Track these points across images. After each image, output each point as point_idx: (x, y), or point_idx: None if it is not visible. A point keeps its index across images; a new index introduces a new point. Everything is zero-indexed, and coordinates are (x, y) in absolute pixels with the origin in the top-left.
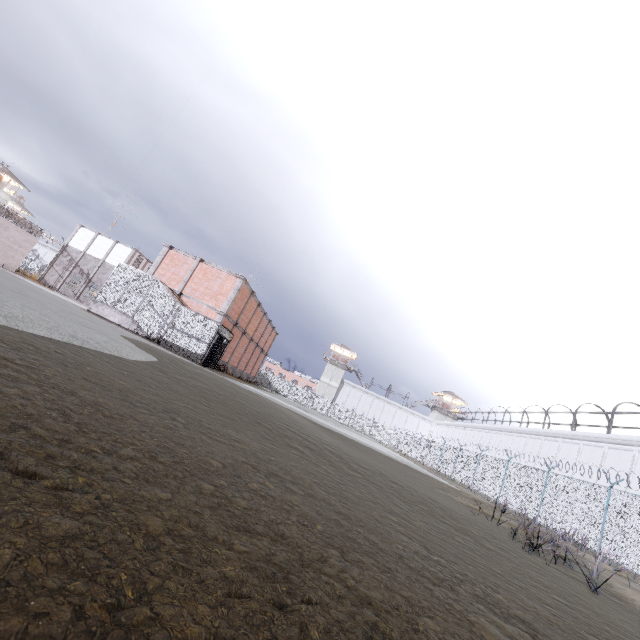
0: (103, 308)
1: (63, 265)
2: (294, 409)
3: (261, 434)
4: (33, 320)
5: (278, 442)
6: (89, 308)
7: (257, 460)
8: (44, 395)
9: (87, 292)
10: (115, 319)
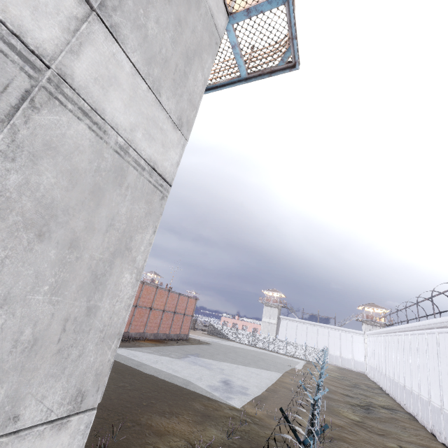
0: None
1: None
2: (135, 362)
3: None
4: None
5: None
6: None
7: None
8: None
9: None
10: None
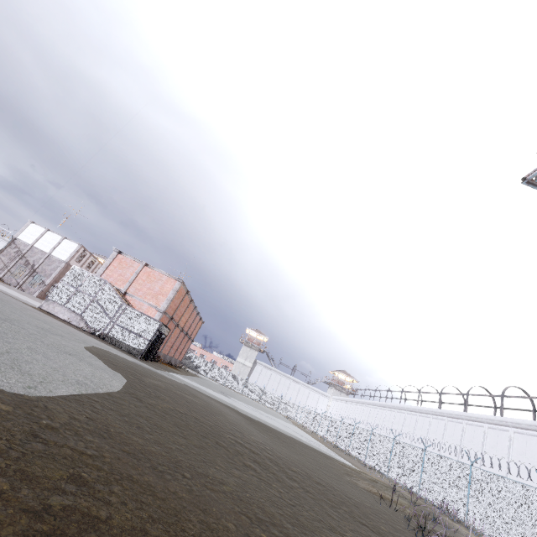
0: (54, 306)
1: (9, 256)
2: (222, 400)
3: (224, 458)
4: (52, 375)
5: (237, 464)
6: (40, 306)
7: (243, 503)
8: (126, 492)
9: (30, 281)
10: (64, 316)
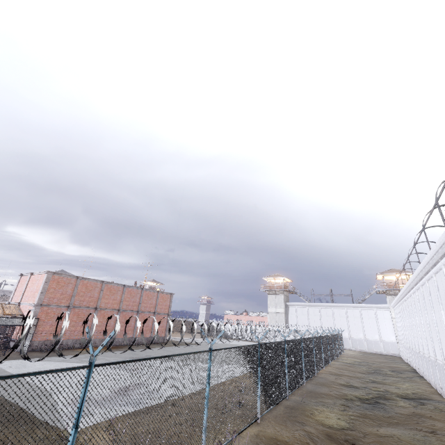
0: None
1: None
2: None
3: None
4: None
5: None
6: None
7: None
8: None
9: None
10: None
